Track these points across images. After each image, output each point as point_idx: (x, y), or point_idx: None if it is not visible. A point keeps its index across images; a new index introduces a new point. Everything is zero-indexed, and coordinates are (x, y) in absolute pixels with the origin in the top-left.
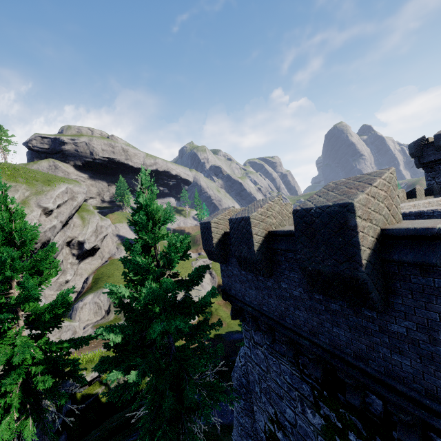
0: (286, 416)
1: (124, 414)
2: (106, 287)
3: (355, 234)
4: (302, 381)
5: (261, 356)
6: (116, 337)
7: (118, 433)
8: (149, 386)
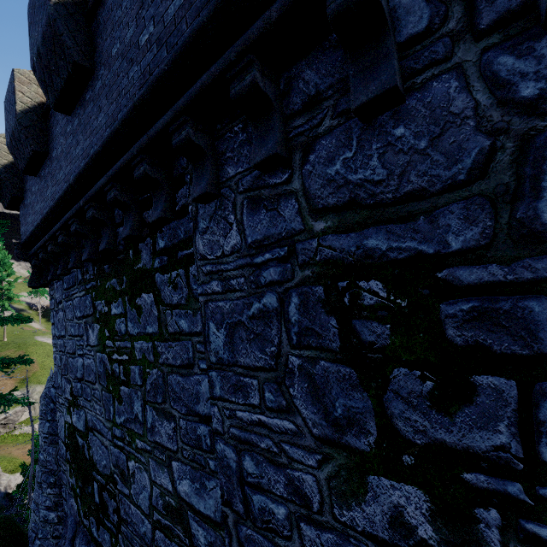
0: (78, 375)
1: None
2: None
3: None
4: (86, 295)
5: (61, 317)
6: None
7: None
8: None
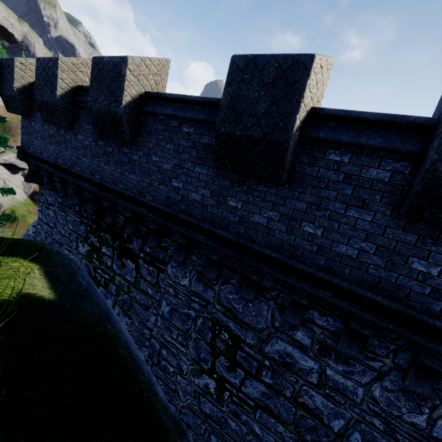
0: None
1: None
2: None
3: (123, 81)
4: (81, 224)
5: (52, 215)
6: None
7: None
8: None
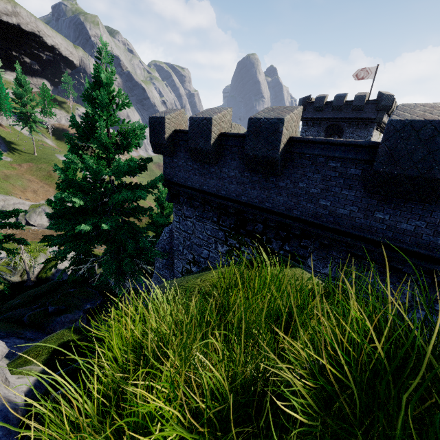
0: (202, 255)
1: (41, 288)
2: (66, 155)
3: (281, 135)
4: (220, 230)
5: (189, 225)
6: (78, 200)
7: (44, 297)
8: (73, 261)
